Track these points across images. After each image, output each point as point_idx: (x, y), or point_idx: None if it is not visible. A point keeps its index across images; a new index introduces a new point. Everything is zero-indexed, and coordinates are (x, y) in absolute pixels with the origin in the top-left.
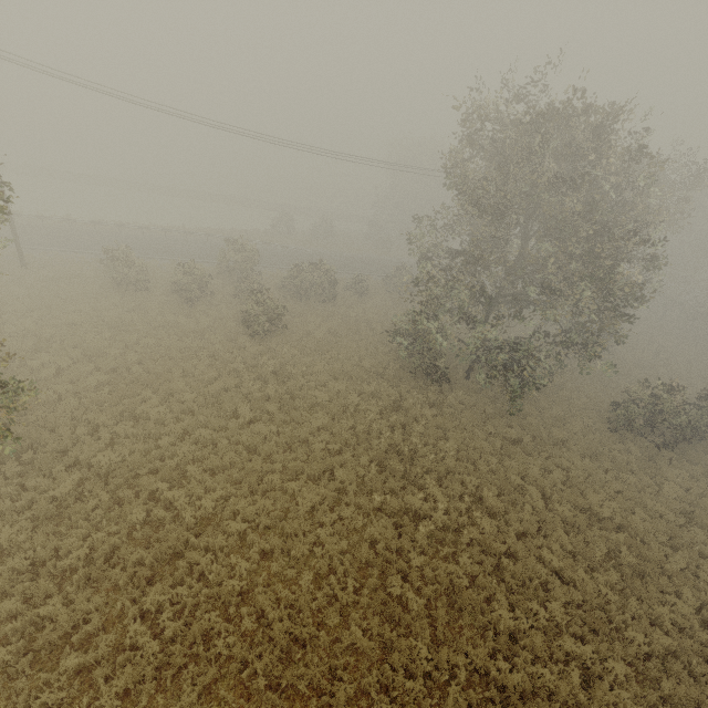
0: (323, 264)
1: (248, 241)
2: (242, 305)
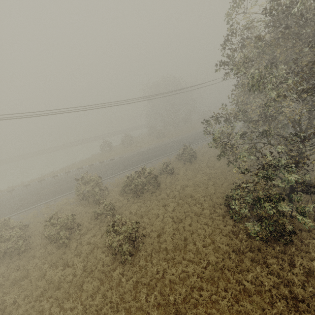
0: (144, 169)
1: (91, 174)
2: (103, 226)
